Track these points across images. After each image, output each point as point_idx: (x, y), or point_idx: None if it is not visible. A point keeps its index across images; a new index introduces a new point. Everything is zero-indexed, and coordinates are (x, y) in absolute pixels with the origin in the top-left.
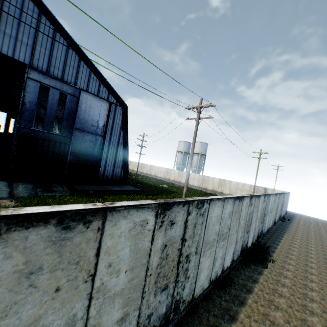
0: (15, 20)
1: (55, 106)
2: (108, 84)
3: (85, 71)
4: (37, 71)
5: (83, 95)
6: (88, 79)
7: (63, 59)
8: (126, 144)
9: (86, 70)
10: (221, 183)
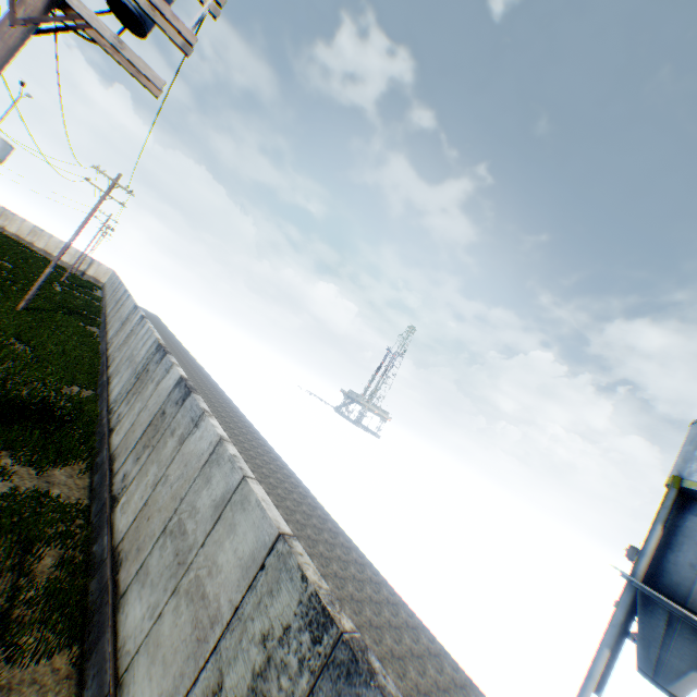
0: None
1: None
2: None
3: None
4: None
5: None
6: None
7: None
8: None
9: None
10: (38, 232)
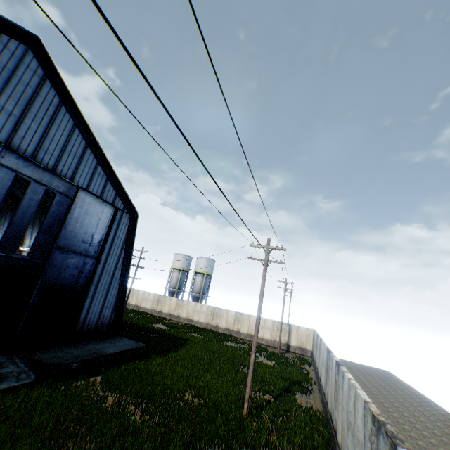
0: (1, 75)
1: (32, 210)
2: (118, 182)
3: (90, 162)
4: (16, 154)
5: (80, 196)
6: (92, 174)
7: (63, 142)
8: (127, 269)
9: (92, 161)
10: (238, 318)
